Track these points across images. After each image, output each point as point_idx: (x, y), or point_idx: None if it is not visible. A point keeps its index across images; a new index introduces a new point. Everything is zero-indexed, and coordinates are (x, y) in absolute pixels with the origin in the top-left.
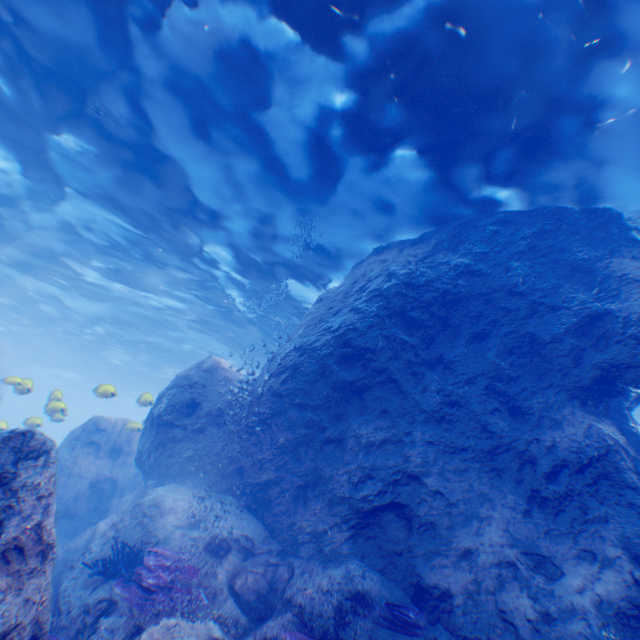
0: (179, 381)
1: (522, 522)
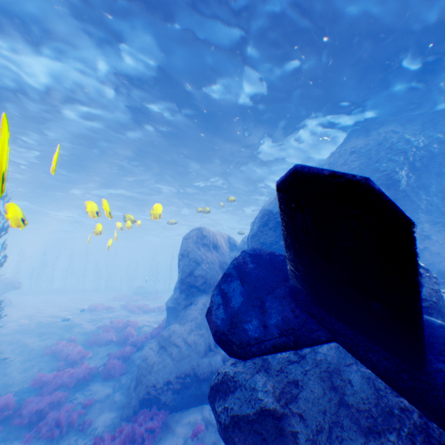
0: None
1: None
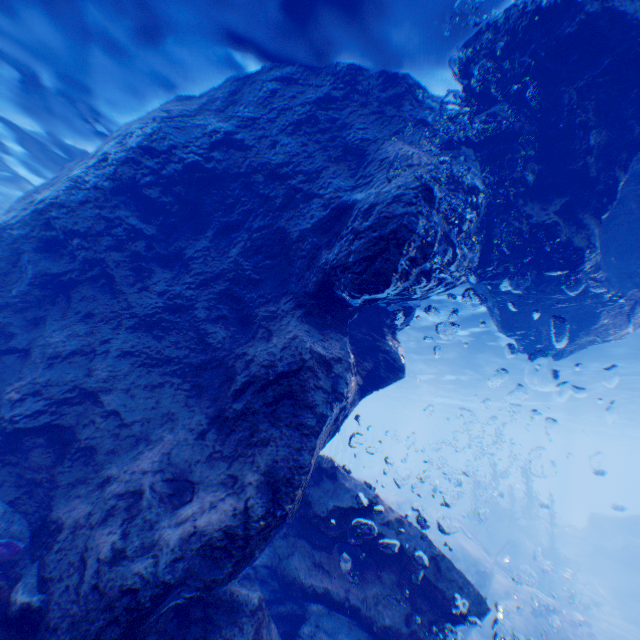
0: None
1: (192, 445)
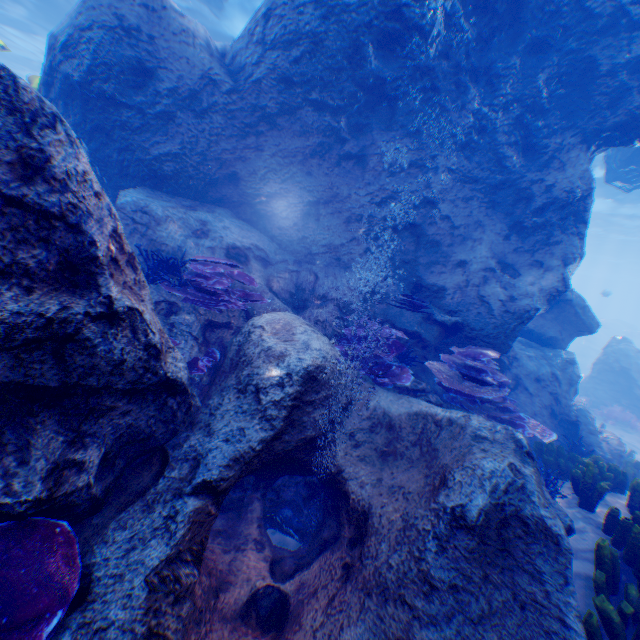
0: (103, 20)
1: (500, 243)
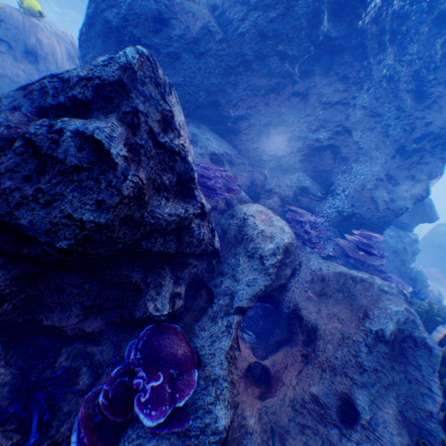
0: None
1: (388, 161)
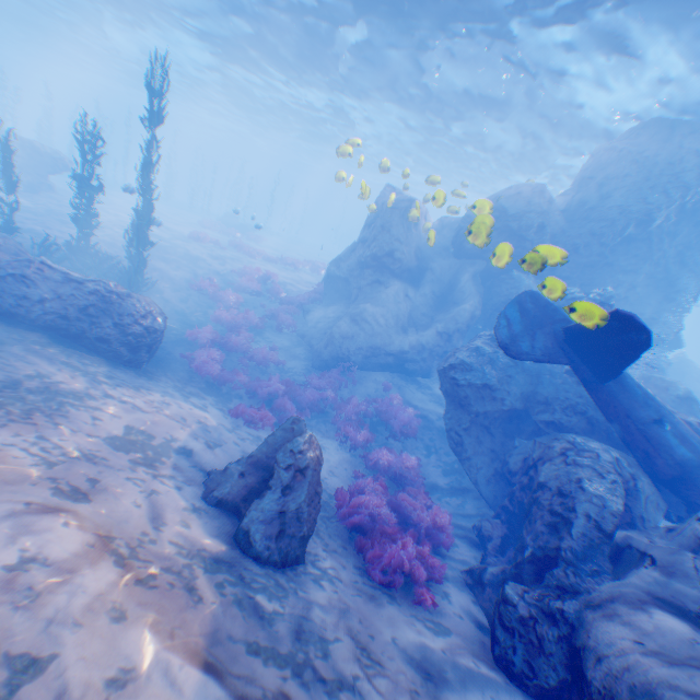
0: (536, 211)
1: (656, 307)
